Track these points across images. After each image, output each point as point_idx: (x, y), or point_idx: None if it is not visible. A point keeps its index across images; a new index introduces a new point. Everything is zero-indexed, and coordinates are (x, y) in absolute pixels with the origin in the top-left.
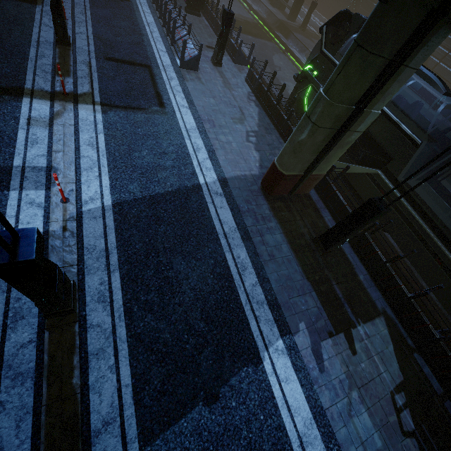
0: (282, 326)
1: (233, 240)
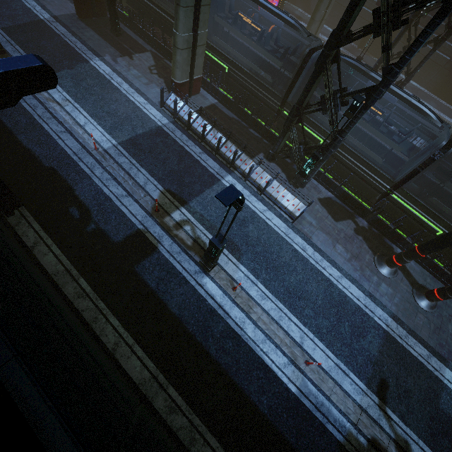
0: (97, 55)
1: (68, 36)
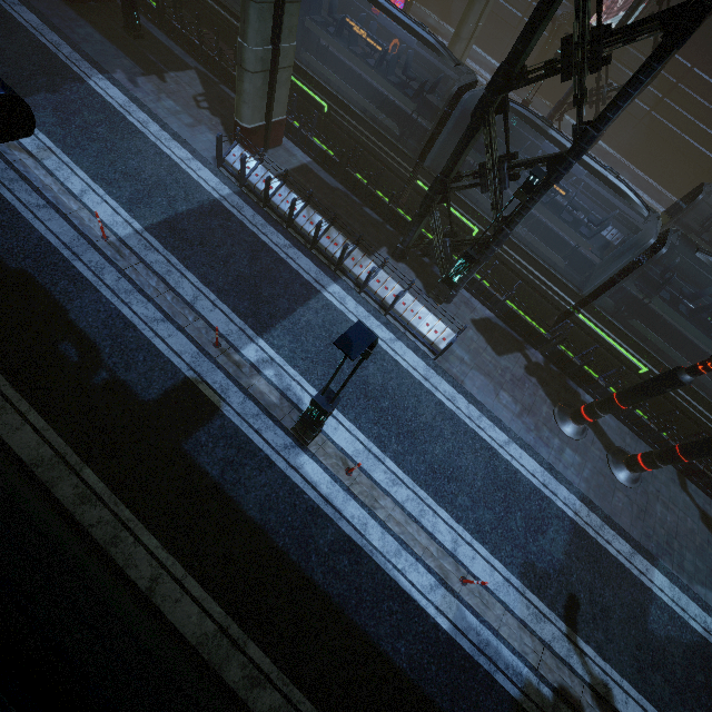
0: (101, 70)
1: (44, 31)
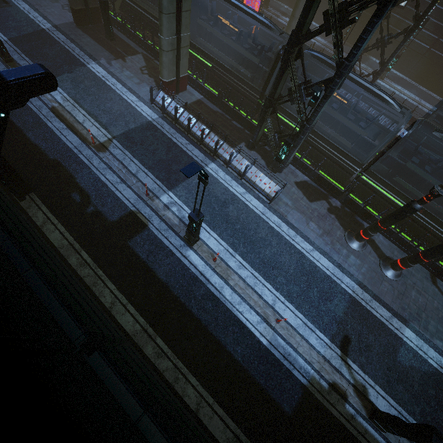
0: (94, 59)
1: (67, 43)
